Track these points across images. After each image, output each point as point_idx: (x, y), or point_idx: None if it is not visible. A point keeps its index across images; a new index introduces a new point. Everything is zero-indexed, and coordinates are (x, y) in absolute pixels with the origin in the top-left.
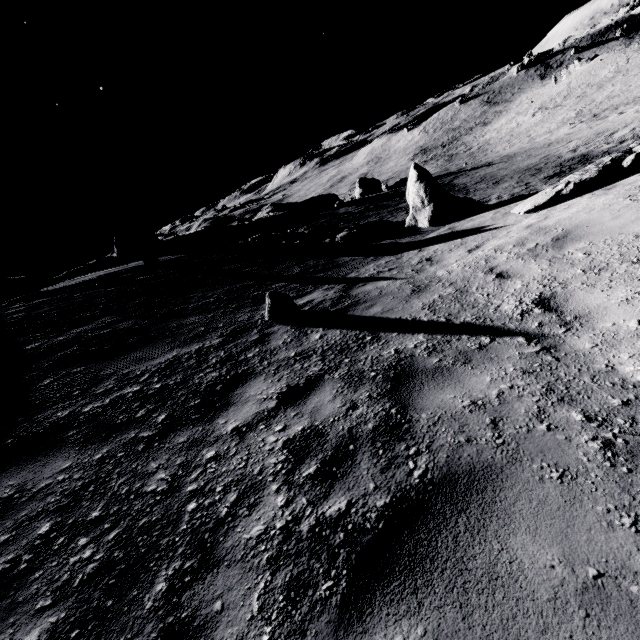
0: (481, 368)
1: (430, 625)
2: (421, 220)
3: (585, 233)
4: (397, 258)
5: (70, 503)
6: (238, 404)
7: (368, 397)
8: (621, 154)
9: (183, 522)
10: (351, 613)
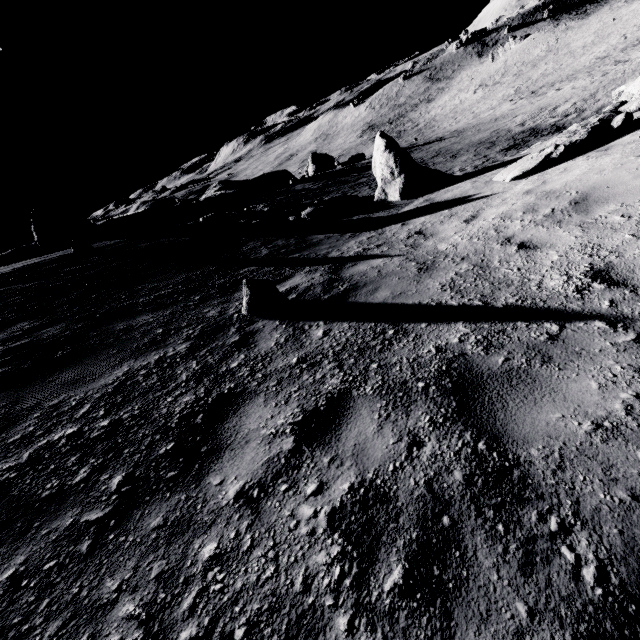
0: (573, 368)
1: None
2: (391, 193)
3: (609, 194)
4: (379, 233)
5: None
6: (235, 446)
7: (431, 423)
8: (609, 114)
9: None
10: None
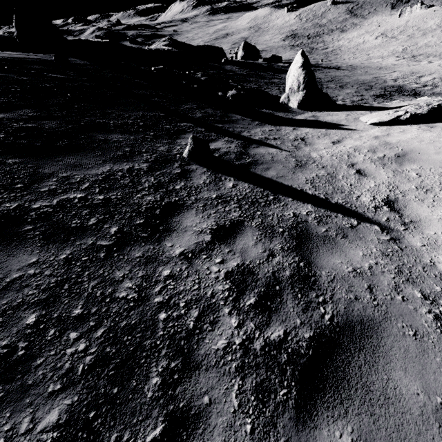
0: (355, 244)
1: (355, 425)
2: (293, 101)
3: (417, 158)
4: (277, 129)
5: (49, 298)
6: (179, 231)
7: (281, 249)
8: None
9: (159, 329)
10: (304, 413)
